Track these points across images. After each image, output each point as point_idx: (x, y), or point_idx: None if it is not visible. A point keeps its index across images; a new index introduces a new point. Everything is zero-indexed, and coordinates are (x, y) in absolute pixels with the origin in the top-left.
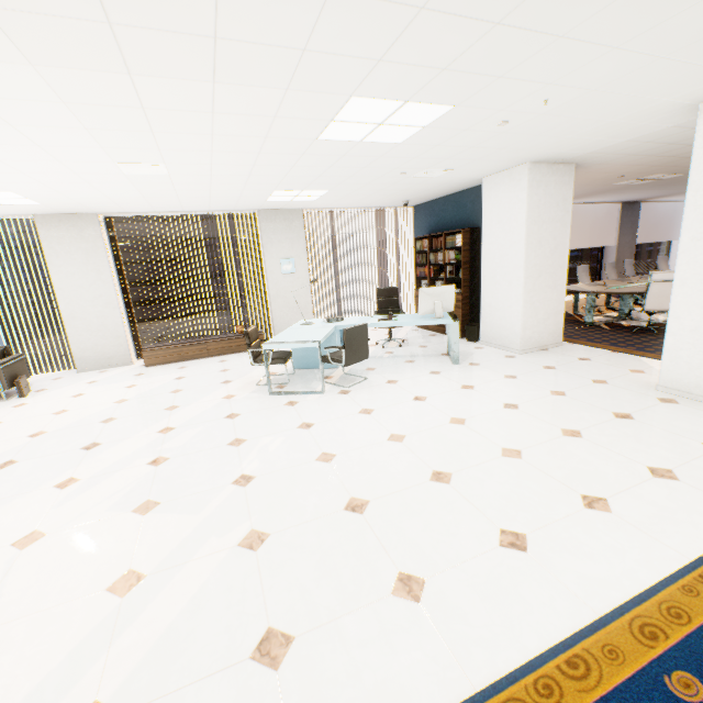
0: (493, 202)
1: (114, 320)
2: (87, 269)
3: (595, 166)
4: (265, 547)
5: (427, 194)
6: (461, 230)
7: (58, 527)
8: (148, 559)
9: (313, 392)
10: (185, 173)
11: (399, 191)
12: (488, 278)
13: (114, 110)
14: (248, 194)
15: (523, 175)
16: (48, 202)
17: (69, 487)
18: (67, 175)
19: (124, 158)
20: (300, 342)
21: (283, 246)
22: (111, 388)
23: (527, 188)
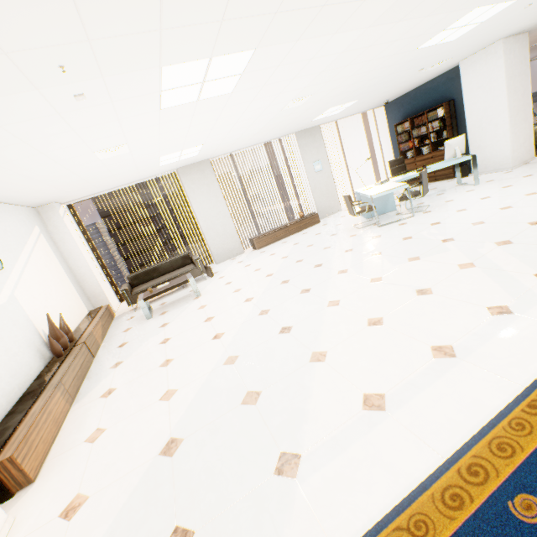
0: (472, 76)
1: (229, 226)
2: (210, 197)
3: (536, 31)
4: (515, 242)
5: (406, 90)
6: (443, 104)
7: (381, 275)
8: (460, 261)
9: (406, 218)
10: (310, 101)
11: (395, 90)
12: (474, 129)
13: (354, 52)
14: (311, 116)
15: (498, 48)
16: (203, 152)
17: (348, 271)
18: (252, 119)
19: (300, 95)
20: (395, 187)
21: (313, 153)
22: (261, 258)
23: (503, 56)
